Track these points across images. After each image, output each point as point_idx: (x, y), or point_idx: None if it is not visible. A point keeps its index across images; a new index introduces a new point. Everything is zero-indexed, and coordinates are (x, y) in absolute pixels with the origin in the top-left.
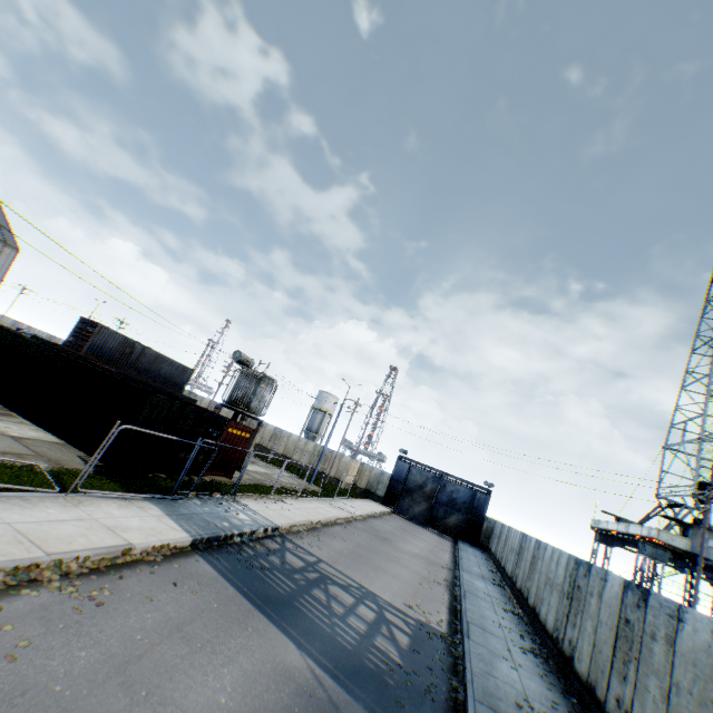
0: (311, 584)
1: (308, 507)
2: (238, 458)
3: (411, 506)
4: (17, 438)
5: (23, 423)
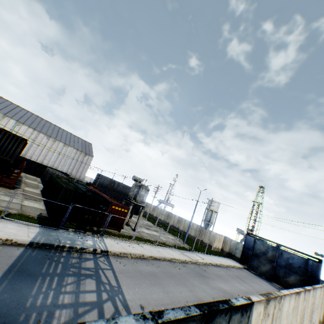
0: (74, 274)
1: (155, 249)
2: (122, 221)
3: (259, 265)
4: (24, 205)
5: (39, 203)
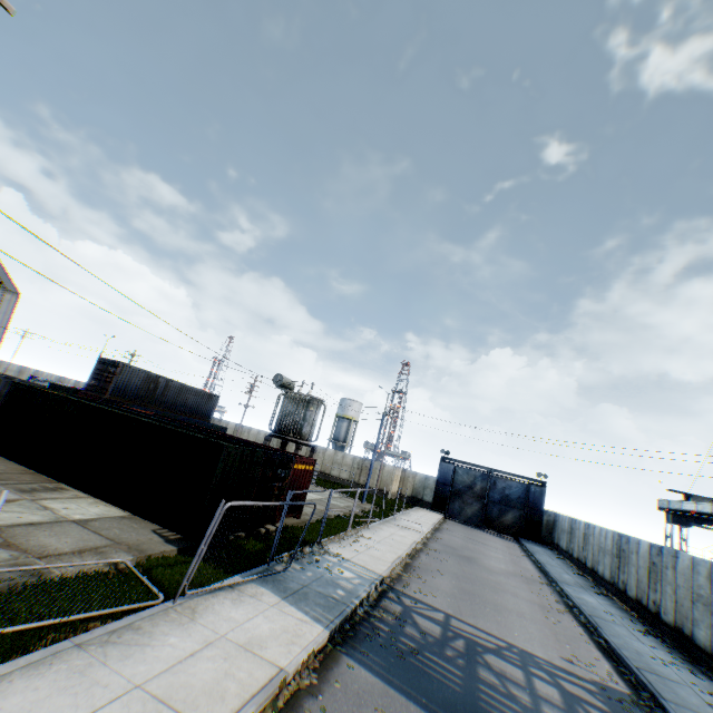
0: (470, 661)
1: (384, 536)
2: (305, 494)
3: (463, 508)
4: (81, 522)
5: (78, 498)
